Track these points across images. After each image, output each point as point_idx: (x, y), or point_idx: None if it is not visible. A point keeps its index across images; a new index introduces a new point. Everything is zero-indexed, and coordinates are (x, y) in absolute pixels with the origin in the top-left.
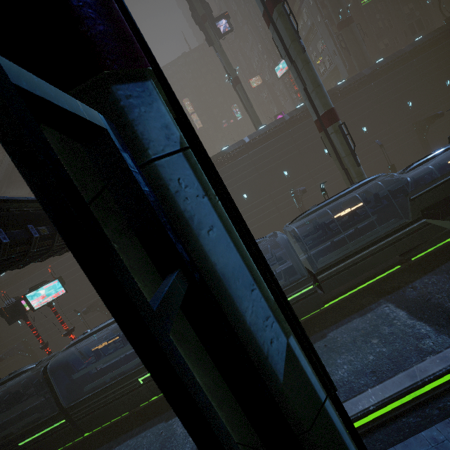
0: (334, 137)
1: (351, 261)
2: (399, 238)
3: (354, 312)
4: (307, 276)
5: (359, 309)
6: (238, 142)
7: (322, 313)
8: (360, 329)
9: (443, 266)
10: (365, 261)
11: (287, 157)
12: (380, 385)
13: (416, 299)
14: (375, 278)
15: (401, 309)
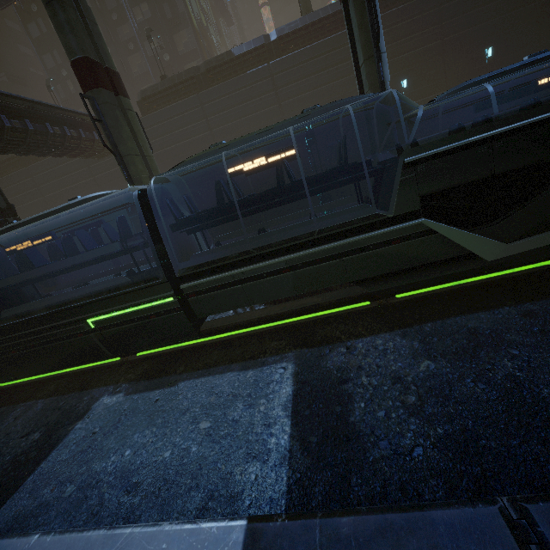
0: (352, 9)
1: (248, 271)
2: (355, 248)
3: (242, 359)
4: (162, 279)
5: (253, 356)
6: (257, 38)
7: (213, 344)
8: (215, 393)
9: (430, 323)
10: (277, 277)
11: (333, 85)
12: (54, 538)
13: (330, 373)
14: (319, 311)
15: (293, 382)
